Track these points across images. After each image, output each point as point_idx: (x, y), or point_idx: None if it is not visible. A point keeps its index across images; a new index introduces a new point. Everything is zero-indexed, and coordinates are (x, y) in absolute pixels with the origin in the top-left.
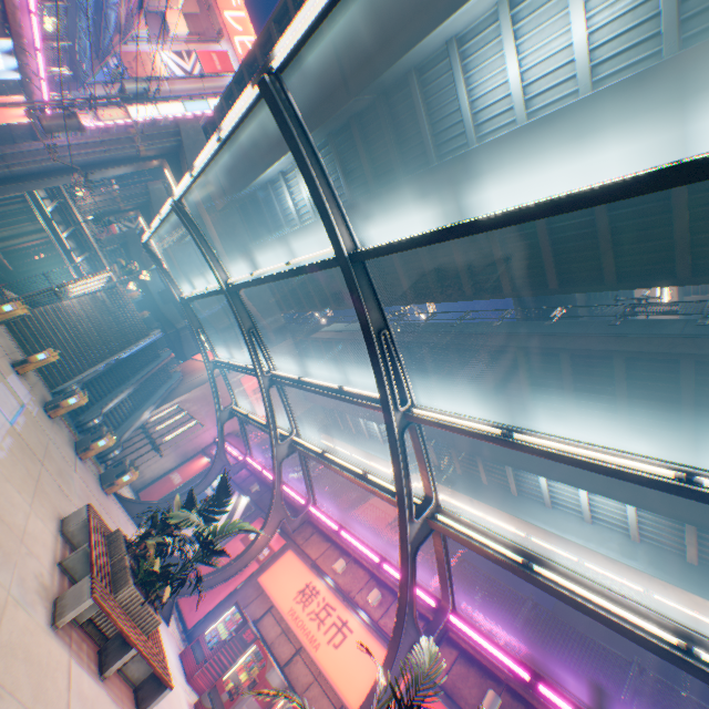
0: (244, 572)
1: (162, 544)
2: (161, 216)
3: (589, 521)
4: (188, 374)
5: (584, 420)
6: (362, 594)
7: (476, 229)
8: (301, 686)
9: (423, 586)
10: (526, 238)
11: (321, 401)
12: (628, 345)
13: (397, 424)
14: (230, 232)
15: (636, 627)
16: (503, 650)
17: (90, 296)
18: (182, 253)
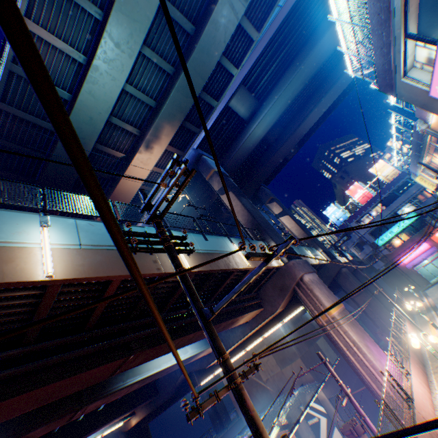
0: None
1: None
2: None
3: None
4: None
5: None
6: None
7: None
8: None
9: None
10: None
11: None
12: None
13: None
14: None
15: None
16: None
17: None
18: None
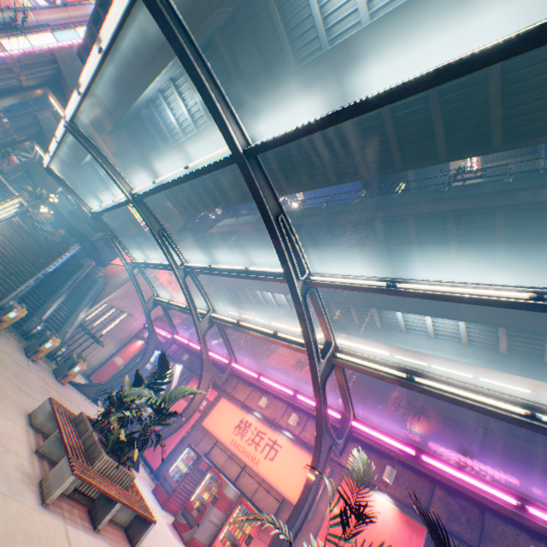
0: (190, 421)
1: (122, 417)
2: (56, 139)
3: (433, 337)
4: (111, 277)
5: (426, 266)
6: (284, 419)
7: (363, 110)
8: (251, 492)
9: (329, 405)
10: (375, 128)
11: (225, 282)
12: (457, 205)
13: (299, 291)
14: (123, 150)
15: (494, 407)
16: (393, 438)
17: (6, 222)
18: (82, 175)
